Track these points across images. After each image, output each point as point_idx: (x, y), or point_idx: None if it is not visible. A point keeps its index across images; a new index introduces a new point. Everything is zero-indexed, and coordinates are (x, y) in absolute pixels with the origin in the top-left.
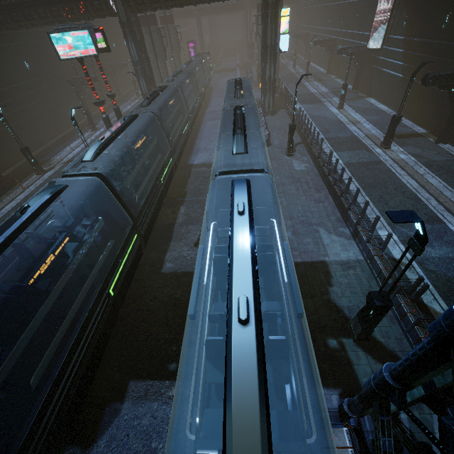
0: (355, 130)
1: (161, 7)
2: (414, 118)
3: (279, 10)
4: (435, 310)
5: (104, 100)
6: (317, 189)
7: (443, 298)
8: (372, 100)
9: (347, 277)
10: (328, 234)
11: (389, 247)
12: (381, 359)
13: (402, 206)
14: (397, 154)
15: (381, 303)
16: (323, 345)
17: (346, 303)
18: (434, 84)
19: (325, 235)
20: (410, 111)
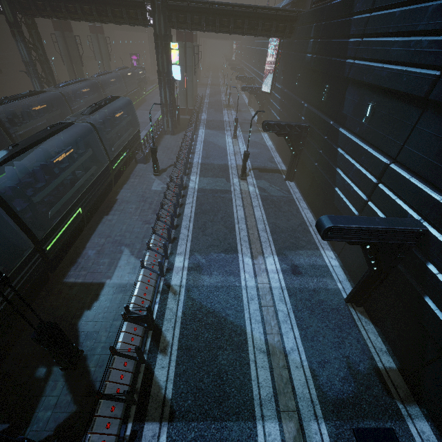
0: (232, 159)
1: (52, 16)
2: (283, 156)
3: (190, 43)
4: (165, 338)
5: None
6: (155, 210)
7: (182, 326)
8: (266, 135)
9: (111, 301)
10: (129, 256)
11: (173, 272)
12: (76, 389)
13: (215, 234)
14: (248, 186)
15: (37, 335)
16: (29, 374)
17: (89, 329)
18: (270, 131)
19: (126, 256)
20: (281, 149)
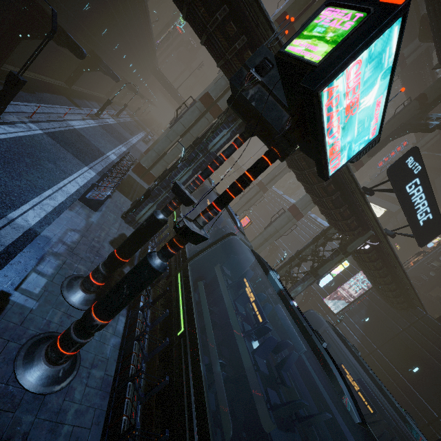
0: None
1: None
2: None
3: (296, 220)
4: None
5: (207, 235)
6: None
7: None
8: None
9: None
10: None
11: None
12: None
13: None
14: None
15: None
16: None
17: None
18: None
19: None
20: None
